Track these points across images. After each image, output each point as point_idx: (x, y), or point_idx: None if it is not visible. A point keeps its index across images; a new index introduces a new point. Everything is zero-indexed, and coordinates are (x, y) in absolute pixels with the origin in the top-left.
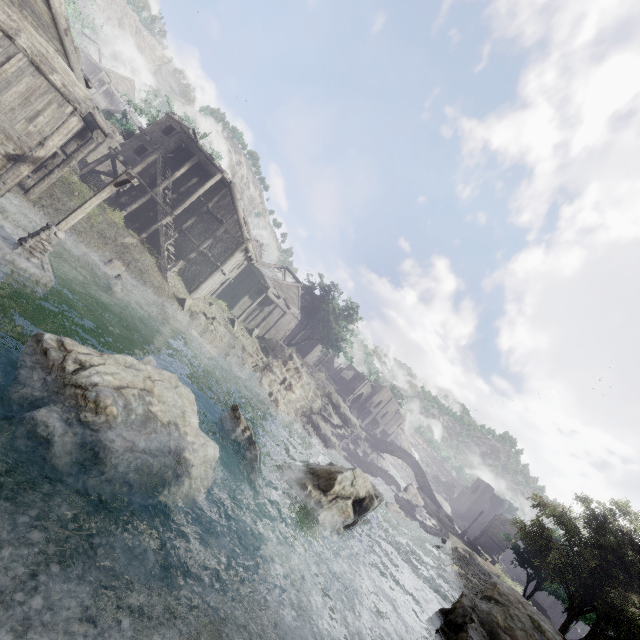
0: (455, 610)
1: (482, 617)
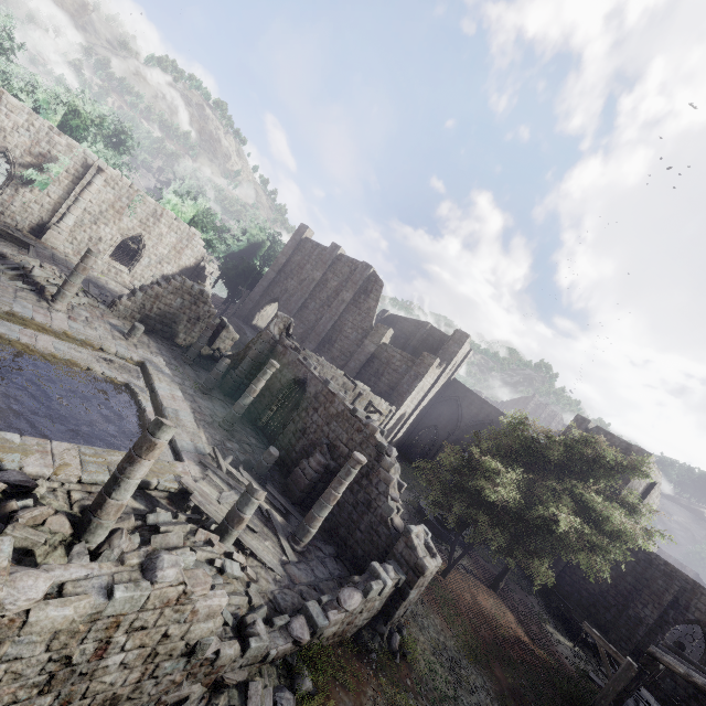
0: None
1: None
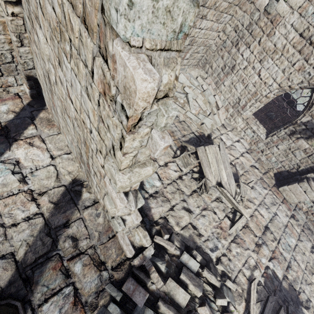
0: None
1: None
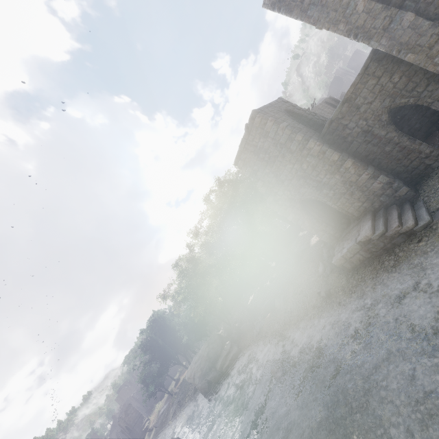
0: (204, 387)
1: (201, 379)
